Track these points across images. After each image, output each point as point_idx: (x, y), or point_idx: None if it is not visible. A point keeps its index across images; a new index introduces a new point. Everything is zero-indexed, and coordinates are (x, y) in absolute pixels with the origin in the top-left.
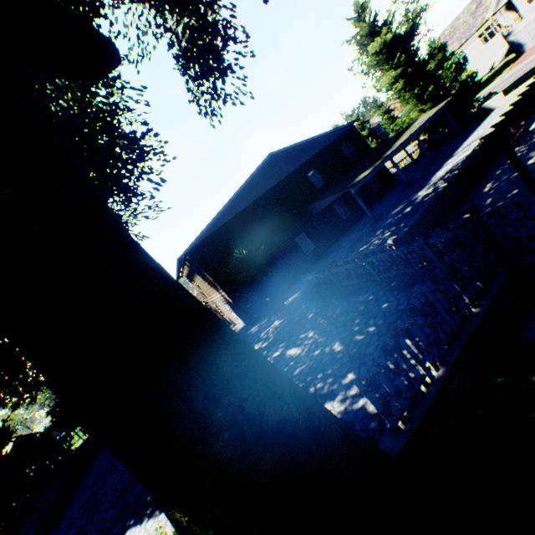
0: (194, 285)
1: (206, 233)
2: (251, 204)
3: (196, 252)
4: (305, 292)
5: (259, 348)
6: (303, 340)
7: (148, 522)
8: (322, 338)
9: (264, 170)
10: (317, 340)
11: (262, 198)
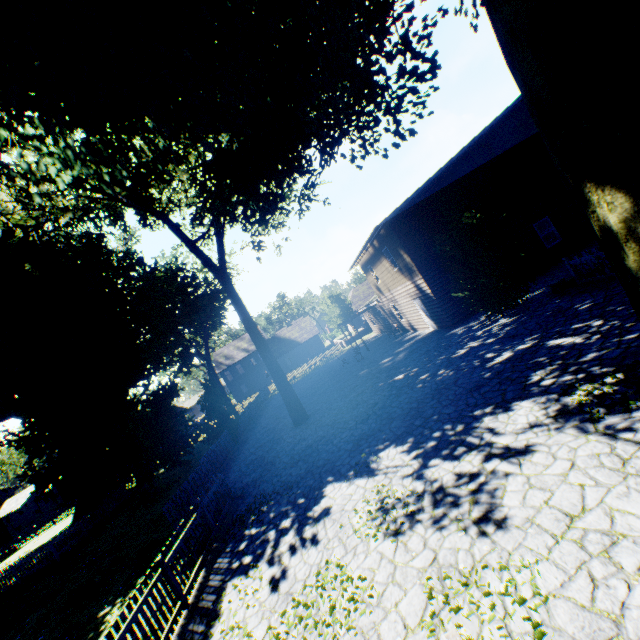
0: (369, 278)
1: (411, 201)
2: (477, 168)
3: (396, 224)
4: (559, 284)
5: (480, 344)
6: (581, 329)
7: (357, 480)
8: (633, 322)
9: (505, 122)
10: (621, 326)
11: (494, 161)
